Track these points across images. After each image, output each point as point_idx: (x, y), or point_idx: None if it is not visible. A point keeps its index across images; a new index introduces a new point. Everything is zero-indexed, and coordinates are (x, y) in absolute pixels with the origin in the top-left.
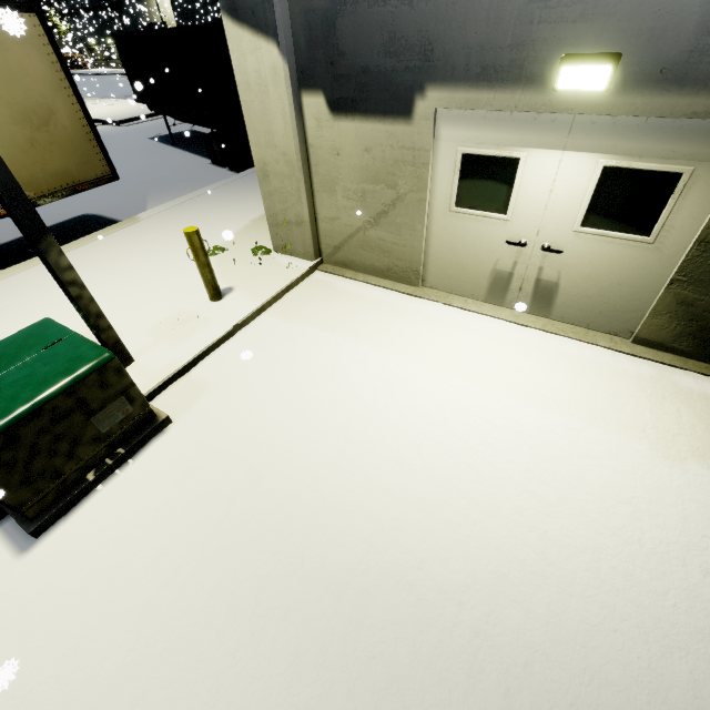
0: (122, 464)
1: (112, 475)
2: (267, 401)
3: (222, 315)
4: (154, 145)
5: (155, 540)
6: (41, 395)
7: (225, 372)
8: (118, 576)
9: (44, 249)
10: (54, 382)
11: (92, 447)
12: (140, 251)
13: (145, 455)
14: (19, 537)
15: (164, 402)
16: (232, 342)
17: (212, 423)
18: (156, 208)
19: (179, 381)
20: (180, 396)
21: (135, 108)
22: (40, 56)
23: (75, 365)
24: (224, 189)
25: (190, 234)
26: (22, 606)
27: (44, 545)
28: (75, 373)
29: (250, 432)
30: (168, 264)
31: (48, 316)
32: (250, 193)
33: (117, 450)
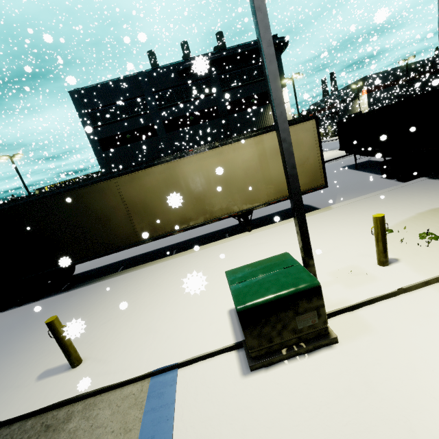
0: (301, 354)
1: (294, 358)
2: (433, 370)
3: (387, 277)
4: (343, 170)
5: (315, 431)
6: (280, 293)
7: (386, 323)
8: (286, 437)
9: (299, 218)
10: (287, 288)
11: (290, 334)
12: (330, 225)
13: (316, 357)
14: (244, 364)
15: (334, 324)
16: (394, 300)
17: (371, 361)
18: (343, 202)
19: (346, 314)
20: (345, 326)
21: (335, 153)
22: (310, 136)
23: (298, 282)
24: (392, 192)
25: (377, 218)
26: (236, 408)
27: (253, 378)
28: (298, 287)
29: (410, 390)
30: (346, 235)
31: (278, 251)
32: (416, 194)
33: (300, 343)
